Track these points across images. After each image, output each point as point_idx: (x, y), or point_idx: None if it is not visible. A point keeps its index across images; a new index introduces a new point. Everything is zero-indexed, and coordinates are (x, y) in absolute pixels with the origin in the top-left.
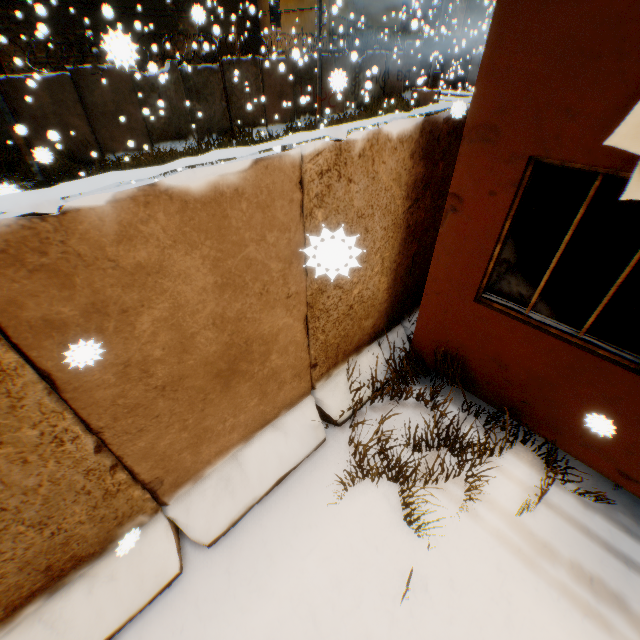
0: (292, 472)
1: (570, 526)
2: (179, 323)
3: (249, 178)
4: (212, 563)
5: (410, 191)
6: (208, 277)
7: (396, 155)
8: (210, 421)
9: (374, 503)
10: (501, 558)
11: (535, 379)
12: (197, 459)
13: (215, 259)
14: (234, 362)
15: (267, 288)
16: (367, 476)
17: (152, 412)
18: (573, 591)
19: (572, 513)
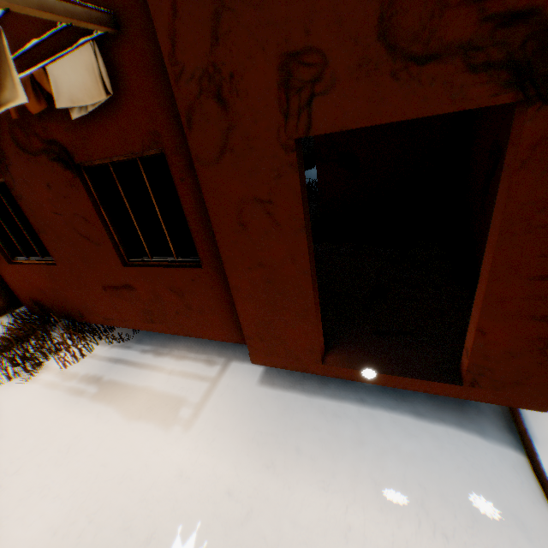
0: None
1: (97, 360)
2: None
3: None
4: None
5: None
6: None
7: None
8: None
9: None
10: (40, 392)
11: (55, 291)
12: None
13: None
14: None
15: None
16: None
17: None
18: (75, 387)
19: (103, 353)
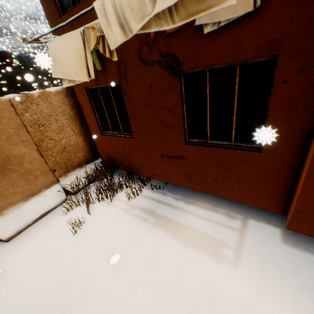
0: (50, 212)
1: (146, 198)
2: None
3: None
4: (8, 246)
5: (74, 107)
6: None
7: (58, 96)
8: (0, 188)
9: (78, 212)
10: (118, 213)
11: (124, 153)
12: None
13: None
14: (4, 164)
15: (11, 138)
16: (78, 205)
17: None
18: (139, 214)
19: (148, 195)
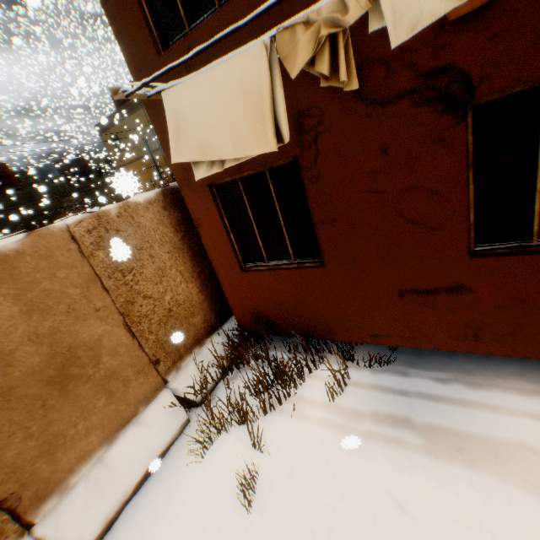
0: (163, 457)
1: (369, 390)
2: None
3: (27, 243)
4: None
5: (177, 227)
6: (14, 308)
7: (150, 210)
8: (59, 426)
9: (229, 447)
10: (325, 436)
11: (297, 301)
12: (57, 467)
13: (17, 295)
14: (65, 368)
15: (74, 307)
16: (222, 430)
17: None
18: (376, 432)
19: (369, 381)
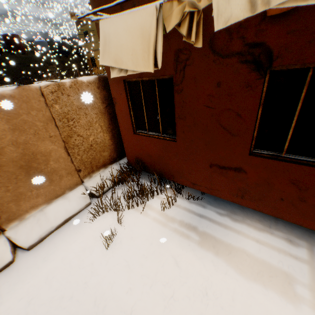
0: (74, 217)
1: (183, 210)
2: None
3: (17, 92)
4: (29, 255)
5: (104, 100)
6: (6, 125)
7: (89, 87)
8: (23, 189)
9: (106, 219)
10: (153, 226)
11: (159, 157)
12: (20, 208)
13: (8, 119)
14: (29, 162)
15: (38, 132)
16: (105, 211)
17: None
18: (178, 230)
19: (185, 206)
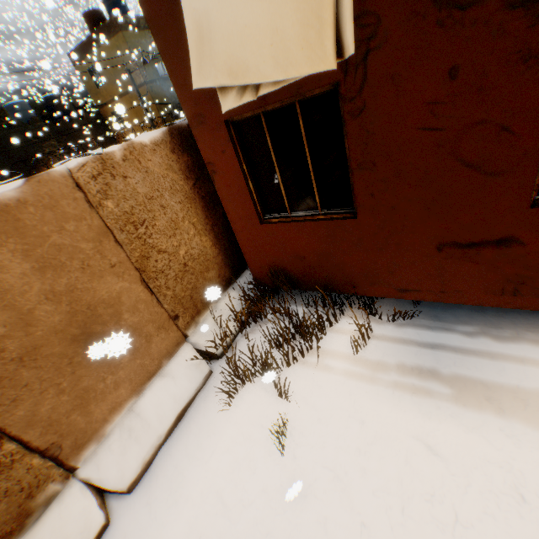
0: (190, 406)
1: (393, 343)
2: (13, 304)
3: (28, 191)
4: (134, 503)
5: (187, 174)
6: (25, 265)
7: (158, 154)
8: (88, 382)
9: (255, 396)
10: (351, 387)
11: (321, 255)
12: (91, 419)
13: (25, 251)
14: (86, 326)
15: (88, 263)
16: (246, 381)
17: (20, 382)
18: (403, 383)
19: (392, 335)
